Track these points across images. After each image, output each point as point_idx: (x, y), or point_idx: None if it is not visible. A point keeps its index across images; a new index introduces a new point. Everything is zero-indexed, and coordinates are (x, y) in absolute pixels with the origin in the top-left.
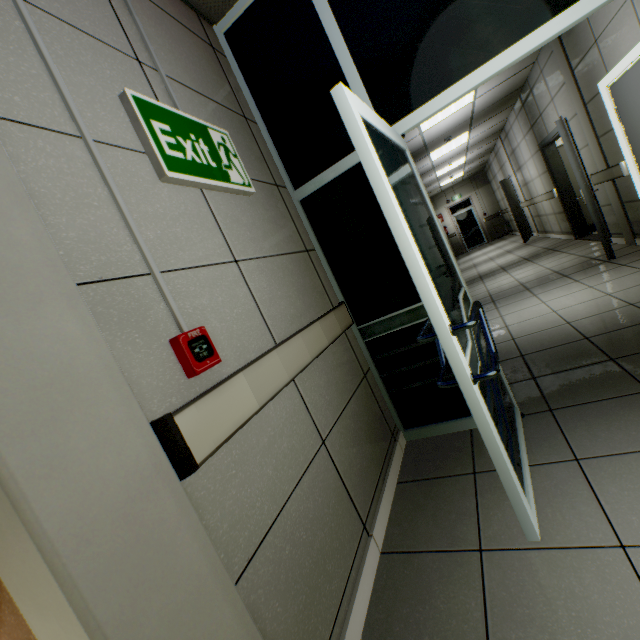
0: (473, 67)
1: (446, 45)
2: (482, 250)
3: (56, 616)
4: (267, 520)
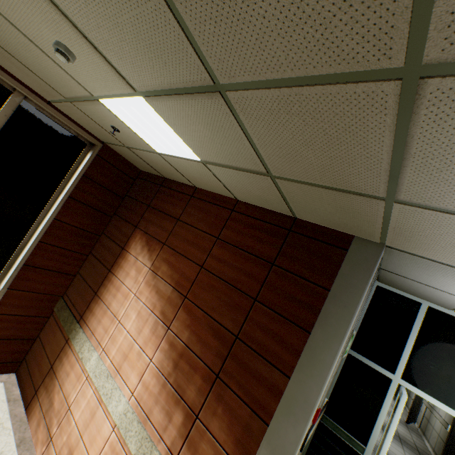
0: (449, 405)
1: (447, 387)
2: None
3: None
4: None
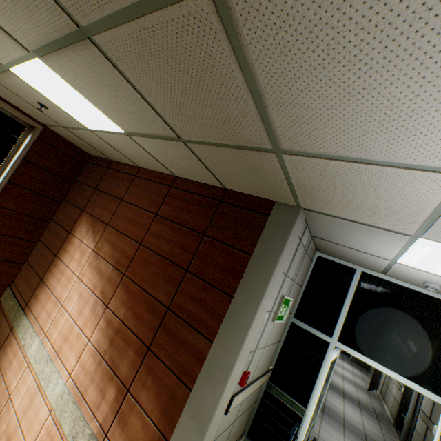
0: (379, 361)
1: (377, 345)
2: (344, 362)
3: (197, 424)
4: (217, 435)
